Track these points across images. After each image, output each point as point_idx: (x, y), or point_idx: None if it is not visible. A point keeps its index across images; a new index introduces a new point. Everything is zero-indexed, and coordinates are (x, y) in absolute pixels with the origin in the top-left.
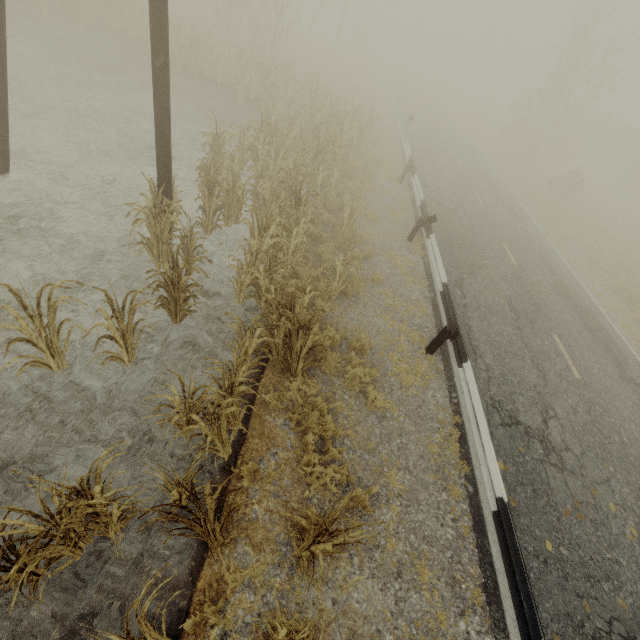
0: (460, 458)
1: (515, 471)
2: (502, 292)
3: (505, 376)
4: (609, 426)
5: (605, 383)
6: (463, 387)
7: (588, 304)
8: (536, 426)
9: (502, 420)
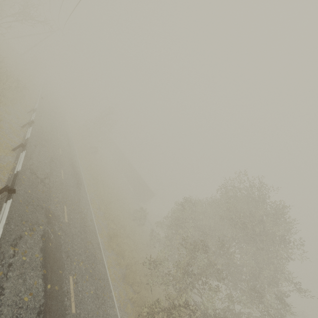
0: (10, 171)
1: (28, 179)
2: (51, 155)
3: (38, 167)
4: (65, 188)
5: (71, 183)
6: (20, 156)
7: (79, 172)
8: (41, 177)
9: (31, 172)
